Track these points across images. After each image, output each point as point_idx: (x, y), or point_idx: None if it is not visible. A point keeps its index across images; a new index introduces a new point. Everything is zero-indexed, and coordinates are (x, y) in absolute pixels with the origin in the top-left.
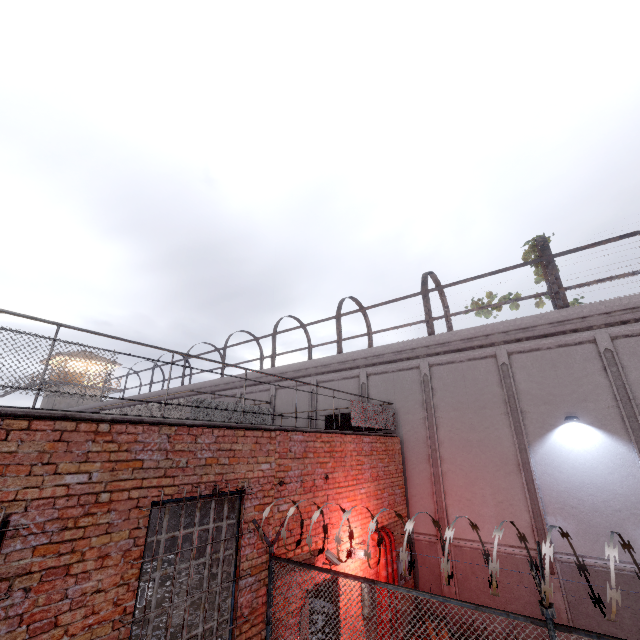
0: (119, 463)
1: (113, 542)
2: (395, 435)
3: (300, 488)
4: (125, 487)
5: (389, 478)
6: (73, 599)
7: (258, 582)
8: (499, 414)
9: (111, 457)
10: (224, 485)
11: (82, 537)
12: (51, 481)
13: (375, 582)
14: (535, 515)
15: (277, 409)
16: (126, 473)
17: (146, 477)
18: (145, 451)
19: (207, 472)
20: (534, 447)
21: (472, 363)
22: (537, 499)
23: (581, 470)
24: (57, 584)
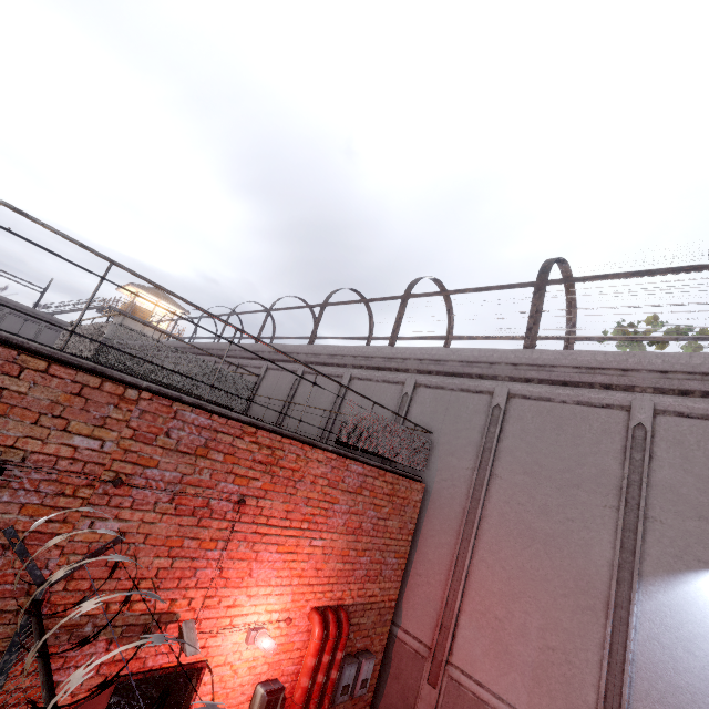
0: None
1: None
2: (419, 479)
3: (168, 503)
4: None
5: (382, 537)
6: None
7: None
8: (601, 506)
9: None
10: None
11: None
12: None
13: None
14: (608, 702)
15: (296, 397)
16: None
17: None
18: None
19: None
20: (649, 585)
21: (582, 409)
22: (622, 677)
23: None
24: None
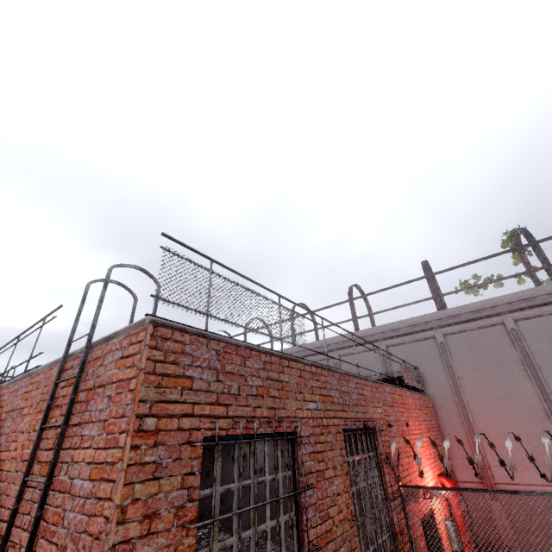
0: (324, 397)
1: (335, 457)
2: (426, 395)
3: (397, 431)
4: (330, 416)
5: (434, 431)
6: (330, 498)
7: (398, 506)
8: (517, 371)
9: (320, 392)
10: (366, 422)
11: (323, 450)
12: (304, 406)
13: (517, 492)
14: None
15: None
16: (328, 405)
17: (336, 410)
18: (331, 390)
19: (358, 410)
20: None
21: (482, 330)
22: None
23: None
24: (322, 484)
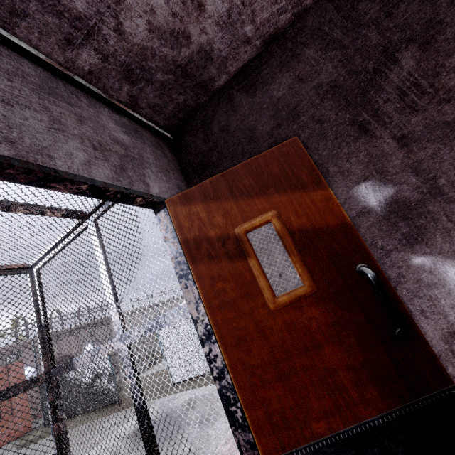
0: None
1: None
2: None
3: None
4: None
5: None
6: None
7: None
8: None
9: None
10: None
11: None
12: None
13: None
14: None
15: None
16: None
17: None
18: None
19: None
20: None
21: None
22: None
23: (27, 378)
24: None
